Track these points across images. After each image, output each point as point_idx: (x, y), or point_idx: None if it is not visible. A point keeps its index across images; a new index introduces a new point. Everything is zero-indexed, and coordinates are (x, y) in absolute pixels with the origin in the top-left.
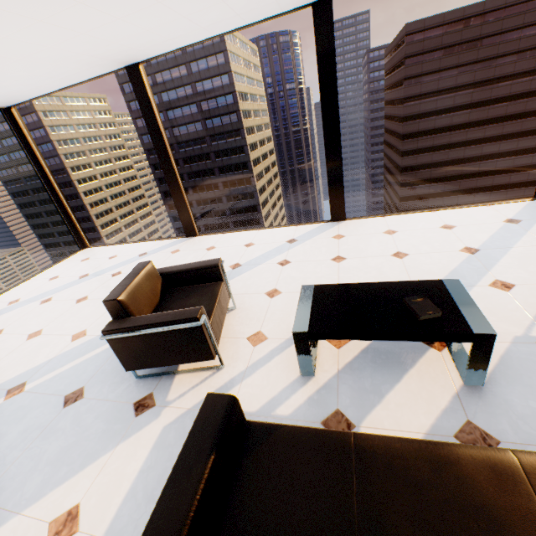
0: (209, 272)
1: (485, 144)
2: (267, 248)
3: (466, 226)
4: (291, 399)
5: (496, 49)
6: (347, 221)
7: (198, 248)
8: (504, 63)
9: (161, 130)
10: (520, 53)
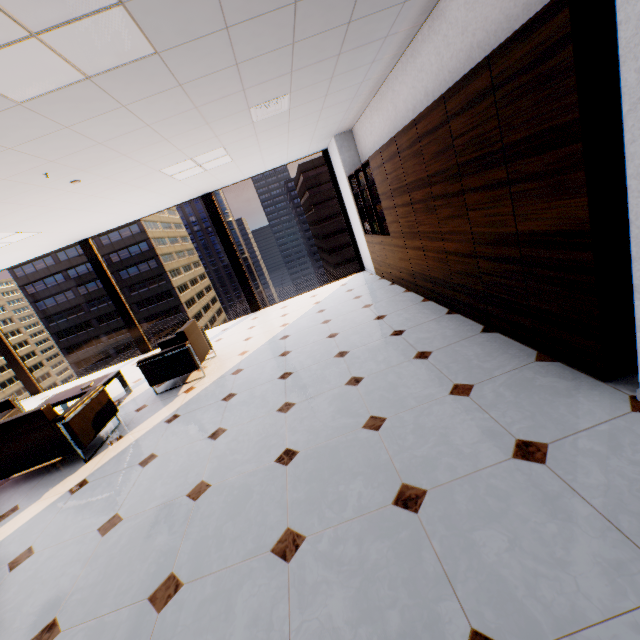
0: (5, 405)
1: None
2: None
3: None
4: None
5: None
6: (152, 351)
7: (35, 401)
8: None
9: None
10: None
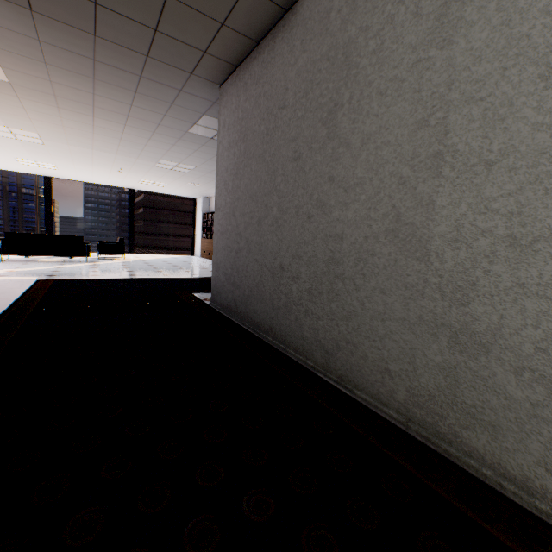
0: None
1: None
2: None
3: None
4: (22, 258)
5: None
6: None
7: None
8: None
9: None
10: None
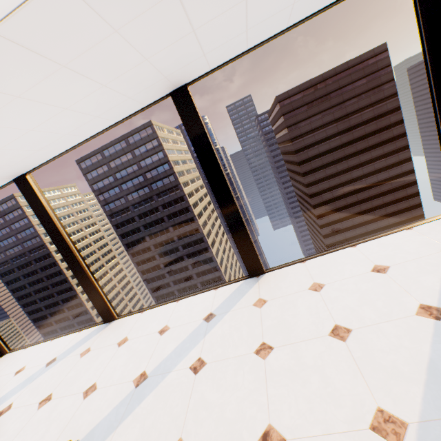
0: None
1: (360, 155)
2: (182, 334)
3: (401, 265)
4: None
5: (341, 98)
6: (267, 274)
7: (109, 342)
8: (350, 104)
9: (57, 226)
10: (358, 96)
